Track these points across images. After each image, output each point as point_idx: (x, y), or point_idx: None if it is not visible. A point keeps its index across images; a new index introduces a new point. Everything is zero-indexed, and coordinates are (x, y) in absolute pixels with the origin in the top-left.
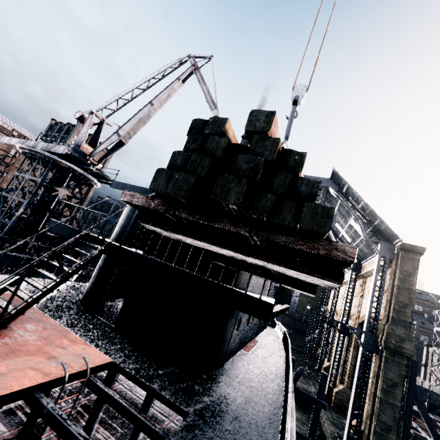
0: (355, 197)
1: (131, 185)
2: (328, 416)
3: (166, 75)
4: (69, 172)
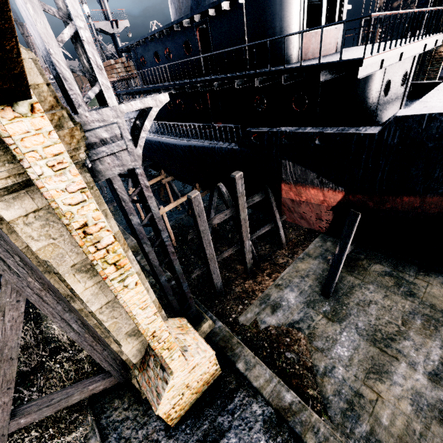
0: None
1: None
2: (323, 442)
3: None
4: None
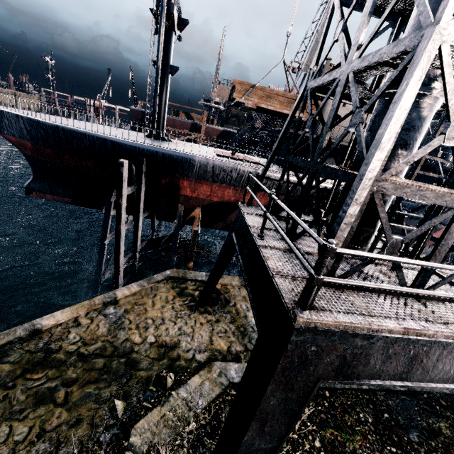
0: None
1: None
2: None
3: None
4: None
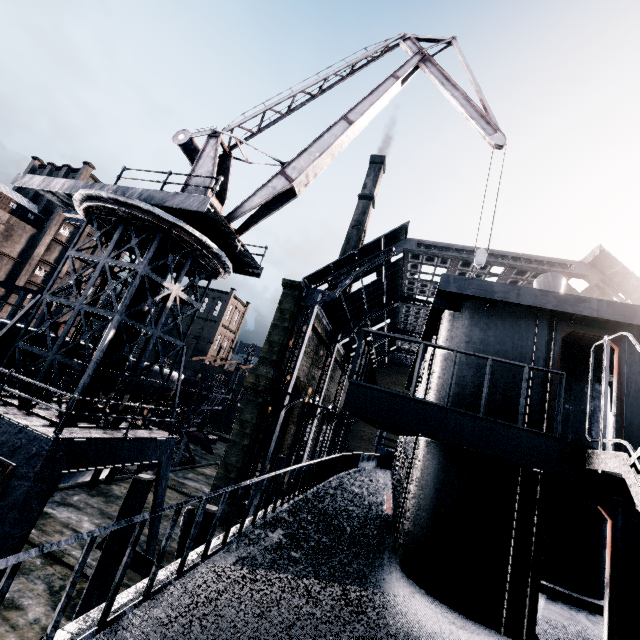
0: (638, 293)
1: (508, 286)
2: None
3: (356, 71)
4: (186, 250)
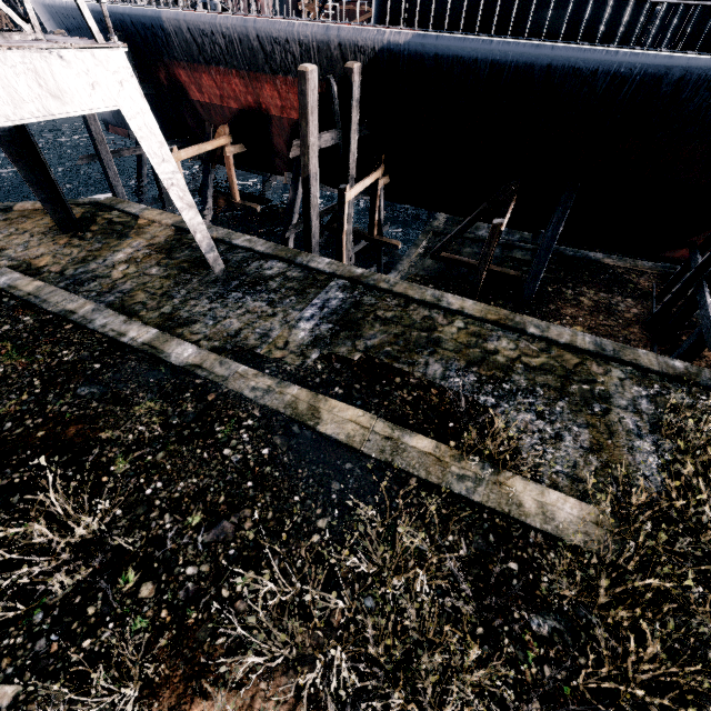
0: None
1: None
2: None
3: None
4: None
